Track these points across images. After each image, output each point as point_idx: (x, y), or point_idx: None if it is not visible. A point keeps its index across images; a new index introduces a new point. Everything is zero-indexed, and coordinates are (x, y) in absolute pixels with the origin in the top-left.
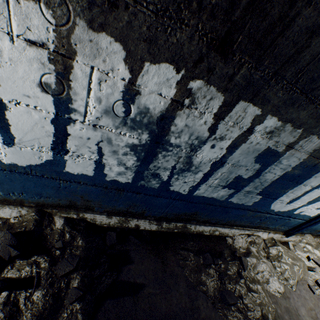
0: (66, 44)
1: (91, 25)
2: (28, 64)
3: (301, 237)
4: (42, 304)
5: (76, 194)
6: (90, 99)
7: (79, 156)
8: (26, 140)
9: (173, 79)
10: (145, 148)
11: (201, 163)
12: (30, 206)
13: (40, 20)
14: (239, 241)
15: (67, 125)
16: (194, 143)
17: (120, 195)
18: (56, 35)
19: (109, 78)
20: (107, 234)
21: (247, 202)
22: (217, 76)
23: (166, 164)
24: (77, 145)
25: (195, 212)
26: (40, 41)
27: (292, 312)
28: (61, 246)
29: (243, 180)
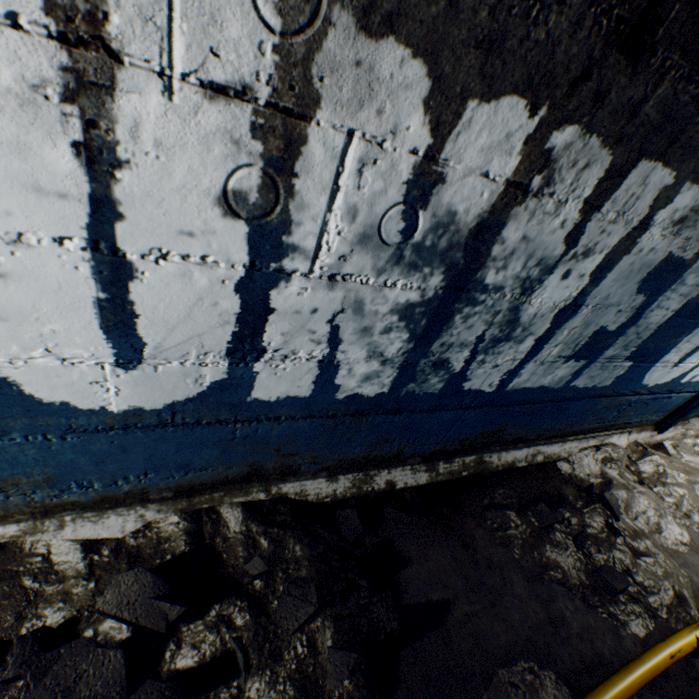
0: (299, 82)
1: (364, 22)
2: (200, 149)
3: (684, 428)
4: None
5: (266, 446)
6: (332, 214)
7: (287, 358)
8: (171, 346)
9: (520, 132)
10: (430, 307)
11: (536, 317)
12: (162, 498)
13: (245, 25)
14: (583, 463)
15: (271, 289)
16: (532, 275)
17: (360, 426)
18: (279, 61)
19: (384, 153)
20: (339, 517)
21: (604, 380)
22: (609, 110)
23: (465, 335)
24: (285, 333)
25: (502, 426)
26: (237, 82)
27: None
28: (265, 568)
29: (606, 336)
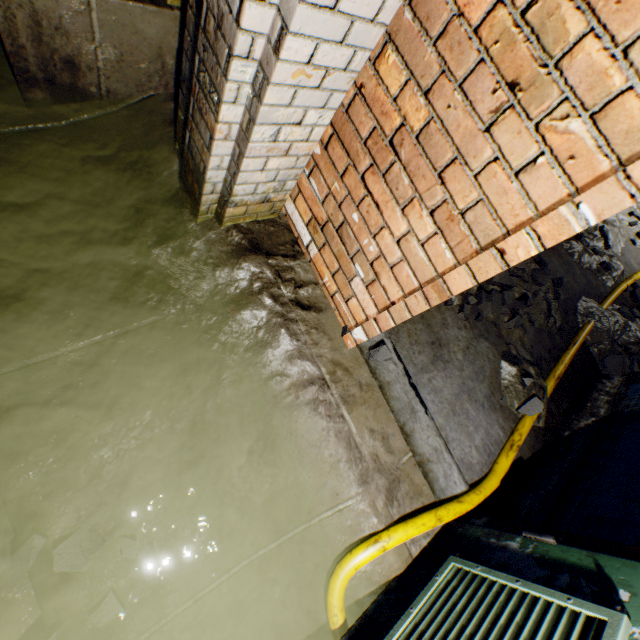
0: None
1: None
2: None
3: None
4: (541, 306)
5: None
6: None
7: None
8: None
9: None
10: None
11: None
12: None
13: None
14: None
15: None
16: None
17: None
18: None
19: None
20: None
21: None
22: None
23: None
24: None
25: None
26: None
27: (627, 264)
28: (526, 265)
29: None
